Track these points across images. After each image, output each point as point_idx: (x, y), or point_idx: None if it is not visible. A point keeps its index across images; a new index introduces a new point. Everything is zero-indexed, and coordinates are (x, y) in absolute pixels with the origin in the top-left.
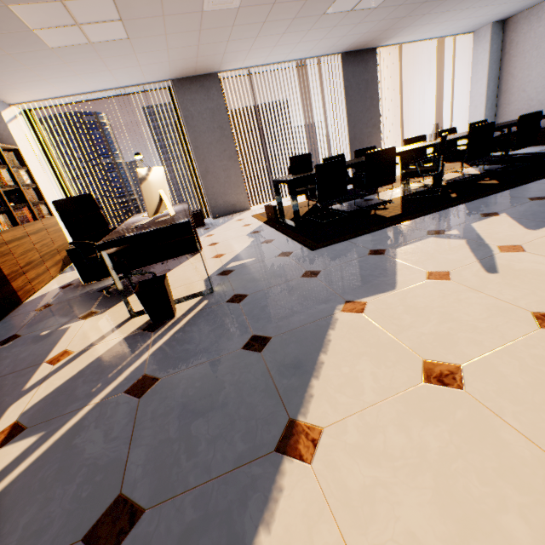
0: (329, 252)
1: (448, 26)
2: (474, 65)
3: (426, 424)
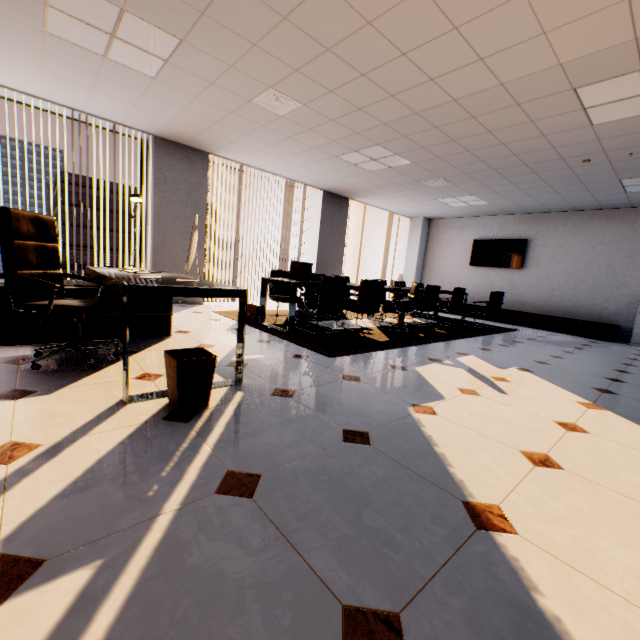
0: (351, 361)
1: (400, 207)
2: (410, 241)
3: (566, 494)
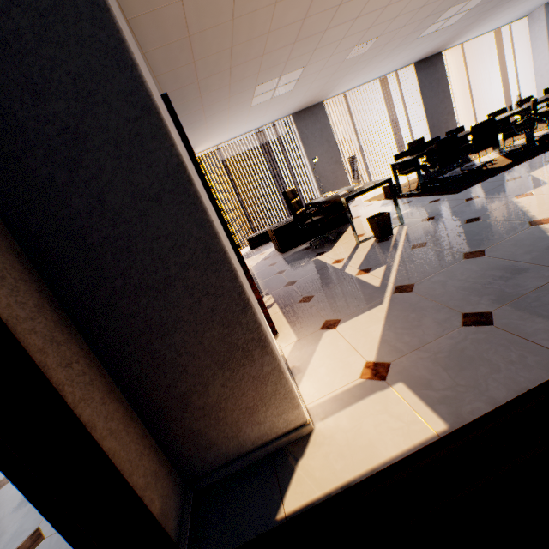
0: (472, 190)
1: (505, 19)
2: (533, 42)
3: None
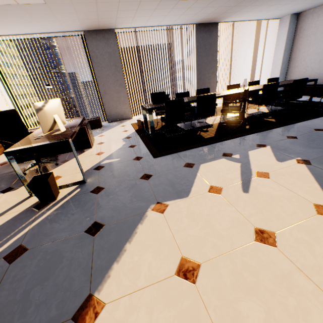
0: (162, 161)
1: (263, 14)
2: (278, 40)
3: (164, 309)
